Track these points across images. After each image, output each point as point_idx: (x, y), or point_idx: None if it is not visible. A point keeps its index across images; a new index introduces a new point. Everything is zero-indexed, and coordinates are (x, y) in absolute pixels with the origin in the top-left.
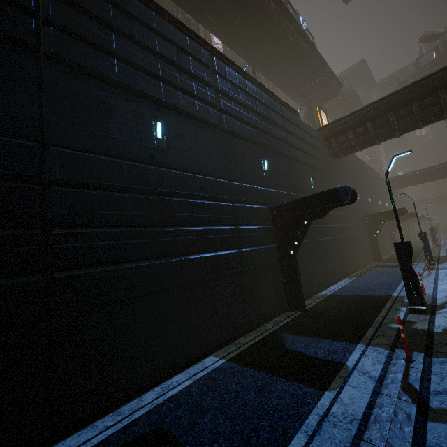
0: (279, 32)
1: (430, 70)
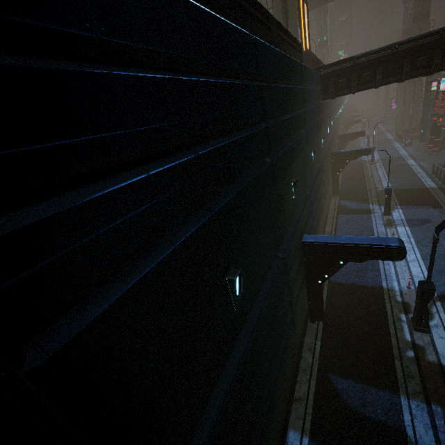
0: None
1: None
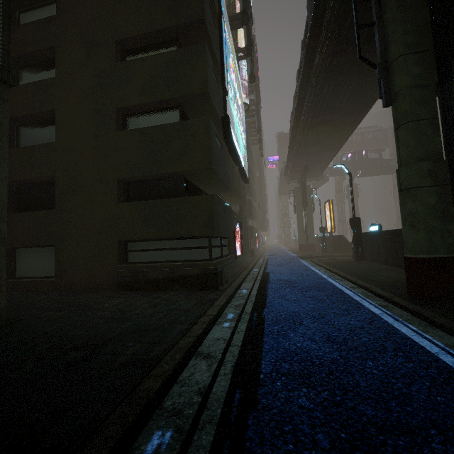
0: (348, 128)
1: (348, 167)
